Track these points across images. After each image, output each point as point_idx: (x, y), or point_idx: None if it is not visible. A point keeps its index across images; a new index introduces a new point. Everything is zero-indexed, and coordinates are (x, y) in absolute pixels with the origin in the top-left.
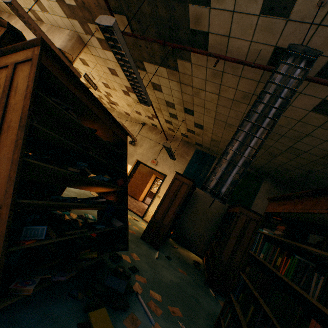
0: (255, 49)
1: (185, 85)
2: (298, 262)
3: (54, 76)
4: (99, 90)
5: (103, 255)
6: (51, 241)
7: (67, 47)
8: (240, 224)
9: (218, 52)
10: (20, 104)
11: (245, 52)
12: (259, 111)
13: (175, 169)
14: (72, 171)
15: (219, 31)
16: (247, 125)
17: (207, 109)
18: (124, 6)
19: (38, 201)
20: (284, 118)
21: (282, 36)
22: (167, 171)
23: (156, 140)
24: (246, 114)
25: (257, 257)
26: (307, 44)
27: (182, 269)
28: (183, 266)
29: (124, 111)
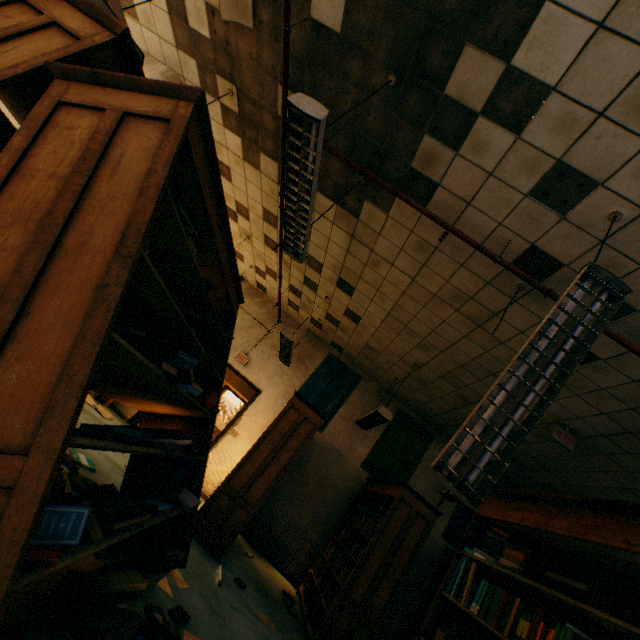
0: (501, 236)
1: (361, 243)
2: (575, 639)
3: (191, 164)
4: None
5: (150, 584)
6: (90, 550)
7: None
8: (398, 522)
9: (441, 217)
10: (124, 202)
11: (484, 234)
12: (541, 350)
13: (282, 382)
14: (164, 370)
15: (456, 189)
16: (521, 367)
17: (382, 295)
18: (308, 84)
19: (101, 440)
20: (505, 348)
21: (548, 235)
22: (265, 384)
23: (258, 316)
24: (522, 349)
25: (468, 610)
26: (577, 259)
27: (267, 615)
28: (267, 606)
29: None
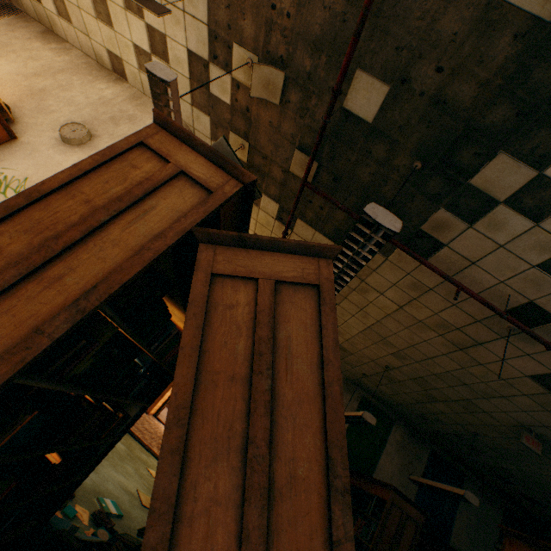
0: (501, 290)
1: None
2: None
3: None
4: None
5: None
6: None
7: None
8: (391, 526)
9: (441, 268)
10: (311, 405)
11: (483, 286)
12: None
13: None
14: None
15: (463, 251)
16: None
17: (365, 313)
18: (326, 153)
19: None
20: (483, 368)
21: (548, 296)
22: None
23: None
24: None
25: None
26: None
27: None
28: None
29: None
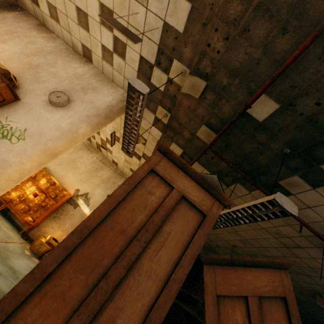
0: (323, 224)
1: None
2: None
3: None
4: (98, 132)
5: None
6: None
7: (117, 107)
8: None
9: None
10: None
11: (312, 220)
12: None
13: None
14: None
15: (304, 200)
16: None
17: None
18: None
19: None
20: (299, 259)
21: None
22: None
23: None
24: None
25: None
26: None
27: None
28: None
29: (114, 160)
